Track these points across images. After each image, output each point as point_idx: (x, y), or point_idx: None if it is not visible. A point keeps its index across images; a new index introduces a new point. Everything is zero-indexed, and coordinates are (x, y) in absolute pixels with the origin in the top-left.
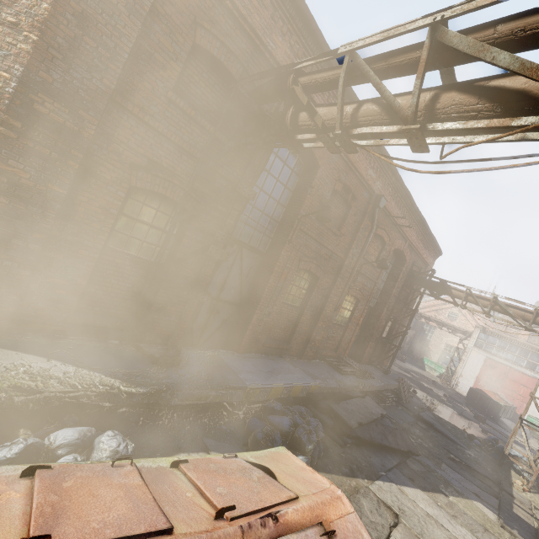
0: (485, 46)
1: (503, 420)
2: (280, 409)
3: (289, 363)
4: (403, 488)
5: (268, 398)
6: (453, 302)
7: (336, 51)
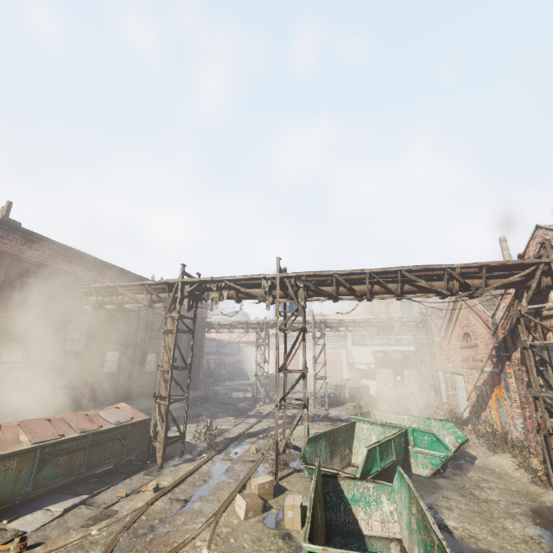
0: (126, 292)
1: (289, 385)
2: None
3: None
4: (187, 425)
5: None
6: (216, 332)
7: (90, 285)
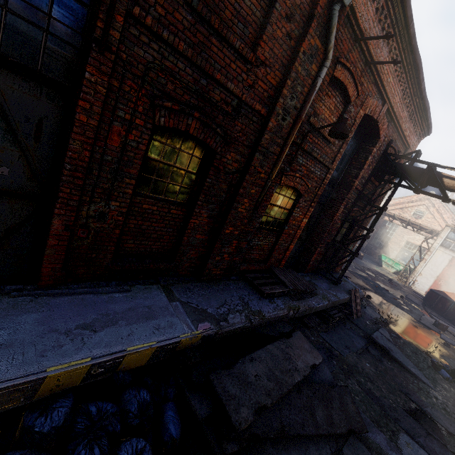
0: None
1: None
2: (51, 429)
3: (163, 293)
4: None
5: (39, 397)
6: (442, 197)
7: None
